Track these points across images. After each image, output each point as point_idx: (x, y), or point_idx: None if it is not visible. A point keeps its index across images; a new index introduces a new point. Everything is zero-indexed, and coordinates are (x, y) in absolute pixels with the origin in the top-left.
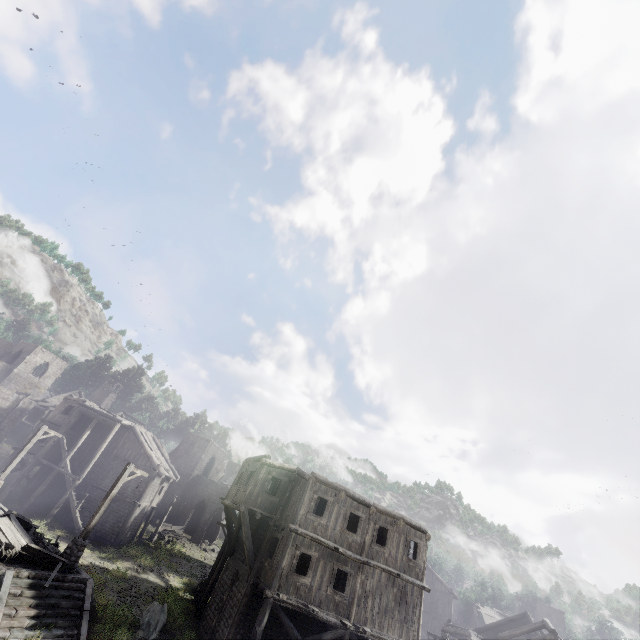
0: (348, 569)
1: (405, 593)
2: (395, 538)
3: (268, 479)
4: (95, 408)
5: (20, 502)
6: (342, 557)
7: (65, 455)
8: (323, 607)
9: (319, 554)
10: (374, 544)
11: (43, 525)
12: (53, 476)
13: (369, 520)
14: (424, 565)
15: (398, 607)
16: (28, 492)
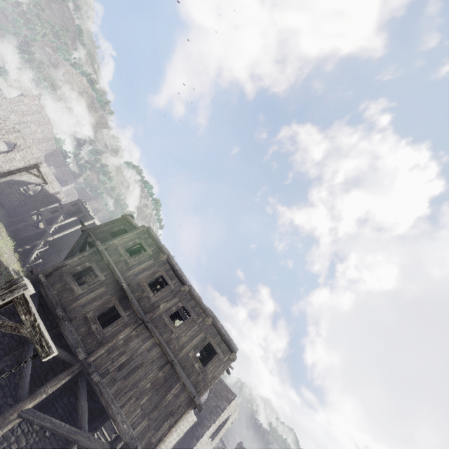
0: (123, 313)
1: (170, 387)
2: (193, 329)
3: (119, 227)
4: (87, 208)
5: (20, 240)
6: (126, 301)
7: (55, 223)
8: (74, 323)
9: (106, 281)
10: (166, 315)
11: (12, 244)
12: (41, 230)
13: (176, 294)
14: (211, 380)
15: (152, 394)
16: (28, 238)
